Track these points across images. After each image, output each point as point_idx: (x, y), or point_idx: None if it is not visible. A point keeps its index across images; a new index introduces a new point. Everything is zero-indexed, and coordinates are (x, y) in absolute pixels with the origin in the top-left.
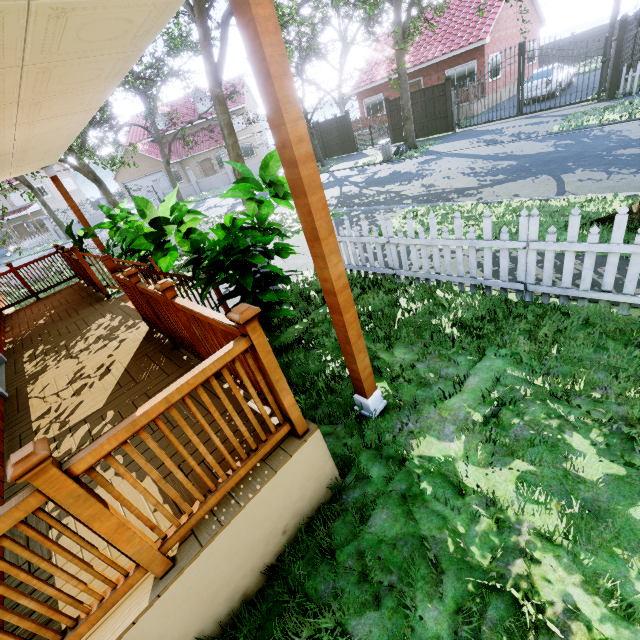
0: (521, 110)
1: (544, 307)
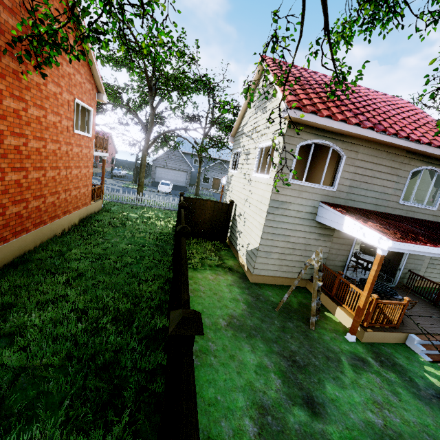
0: (112, 177)
1: (123, 204)
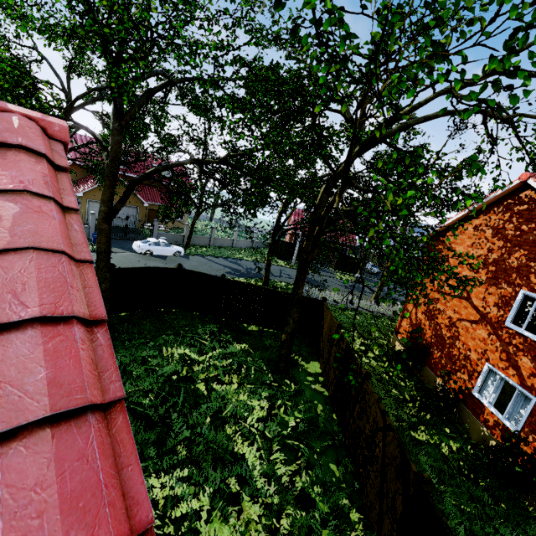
0: None
1: None
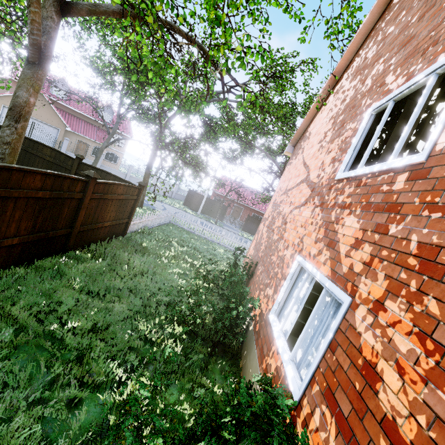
0: None
1: None
